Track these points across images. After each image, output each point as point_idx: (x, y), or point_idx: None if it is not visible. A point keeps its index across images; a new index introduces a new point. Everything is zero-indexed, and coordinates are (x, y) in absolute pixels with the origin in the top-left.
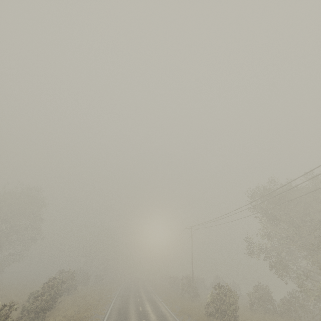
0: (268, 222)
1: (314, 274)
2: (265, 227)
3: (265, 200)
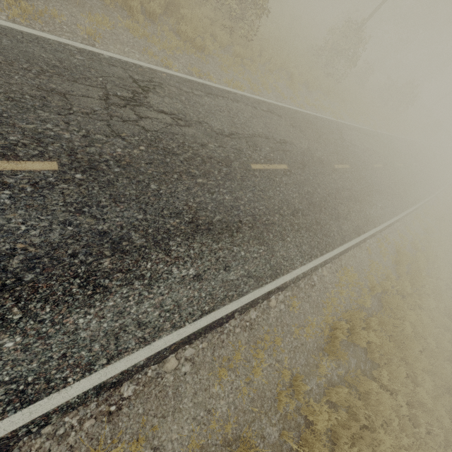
0: None
1: None
2: None
3: None
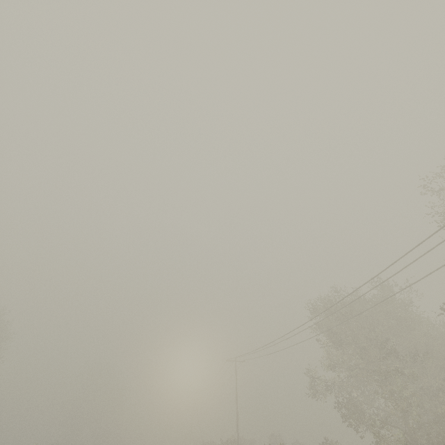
0: (332, 347)
1: (394, 417)
2: (329, 355)
3: (325, 317)
